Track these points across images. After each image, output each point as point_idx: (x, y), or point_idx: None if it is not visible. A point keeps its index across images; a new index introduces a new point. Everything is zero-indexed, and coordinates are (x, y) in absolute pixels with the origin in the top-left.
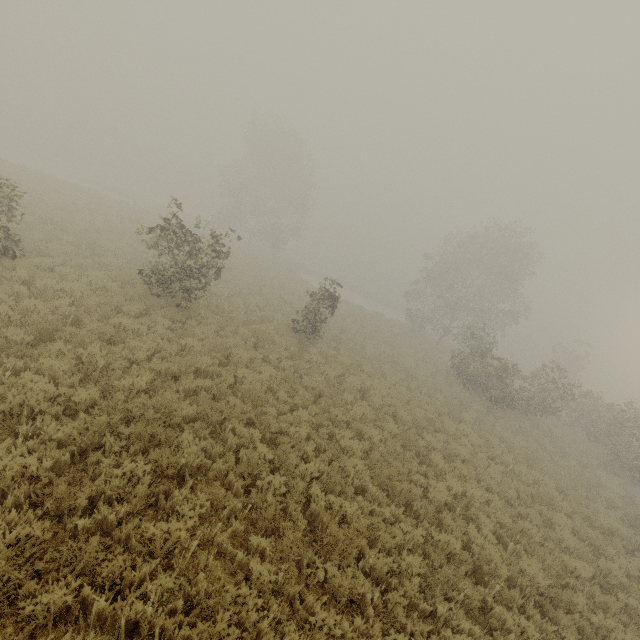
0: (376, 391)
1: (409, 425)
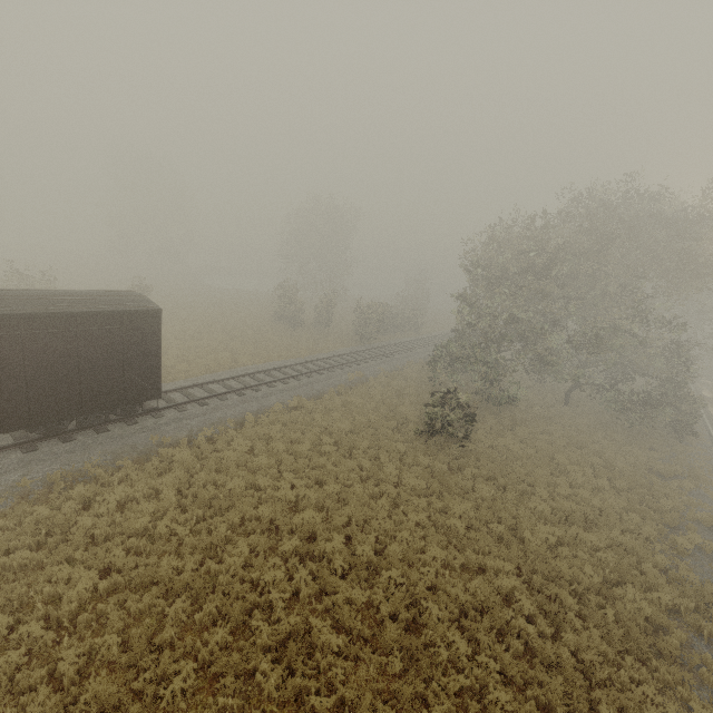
0: (163, 330)
1: (167, 338)
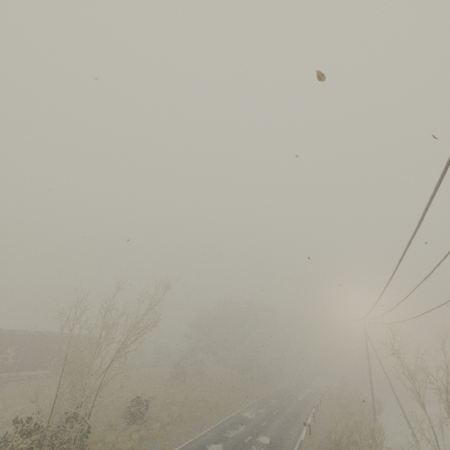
0: None
1: None
